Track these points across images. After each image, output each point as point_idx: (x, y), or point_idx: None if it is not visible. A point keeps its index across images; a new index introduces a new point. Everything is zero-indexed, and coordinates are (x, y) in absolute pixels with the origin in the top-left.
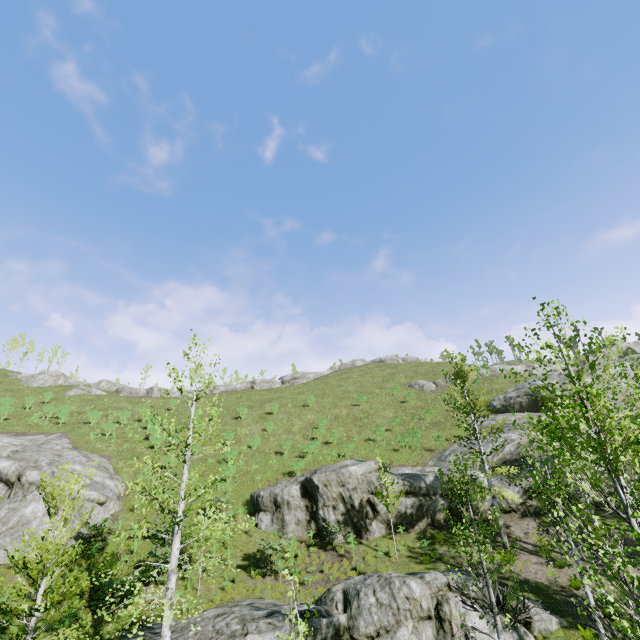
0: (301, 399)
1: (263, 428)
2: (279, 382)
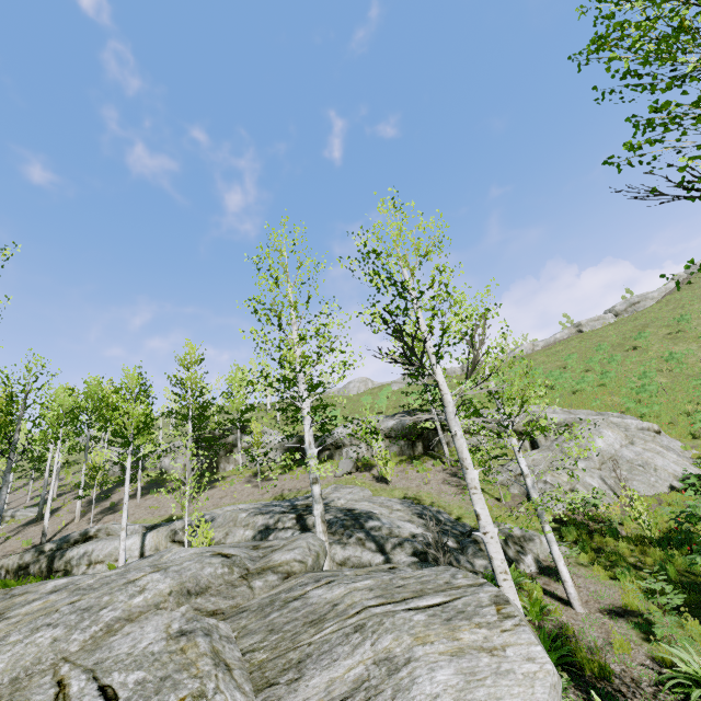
0: (700, 308)
1: (695, 346)
2: (610, 316)
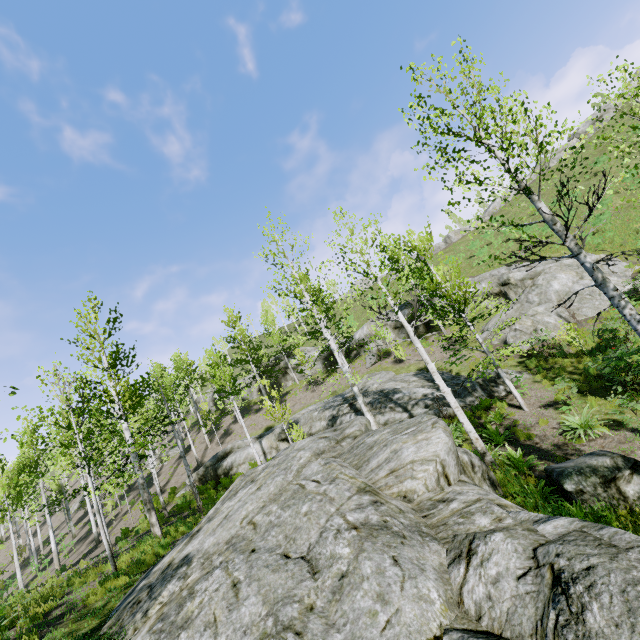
0: None
1: None
2: (575, 141)
